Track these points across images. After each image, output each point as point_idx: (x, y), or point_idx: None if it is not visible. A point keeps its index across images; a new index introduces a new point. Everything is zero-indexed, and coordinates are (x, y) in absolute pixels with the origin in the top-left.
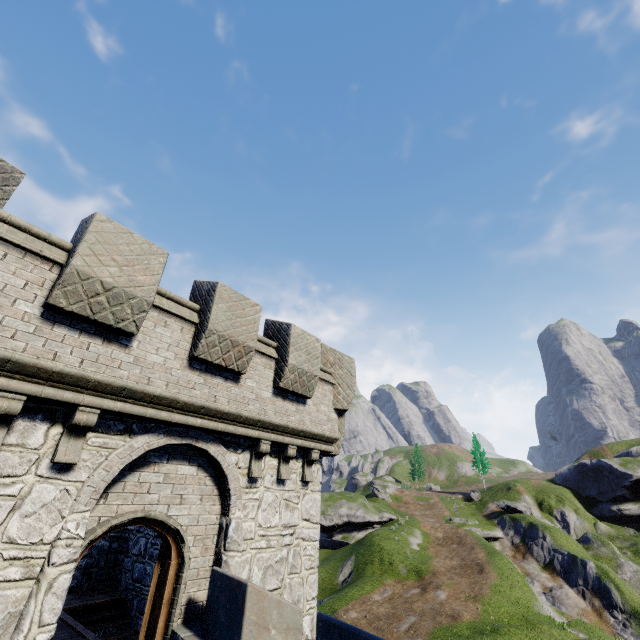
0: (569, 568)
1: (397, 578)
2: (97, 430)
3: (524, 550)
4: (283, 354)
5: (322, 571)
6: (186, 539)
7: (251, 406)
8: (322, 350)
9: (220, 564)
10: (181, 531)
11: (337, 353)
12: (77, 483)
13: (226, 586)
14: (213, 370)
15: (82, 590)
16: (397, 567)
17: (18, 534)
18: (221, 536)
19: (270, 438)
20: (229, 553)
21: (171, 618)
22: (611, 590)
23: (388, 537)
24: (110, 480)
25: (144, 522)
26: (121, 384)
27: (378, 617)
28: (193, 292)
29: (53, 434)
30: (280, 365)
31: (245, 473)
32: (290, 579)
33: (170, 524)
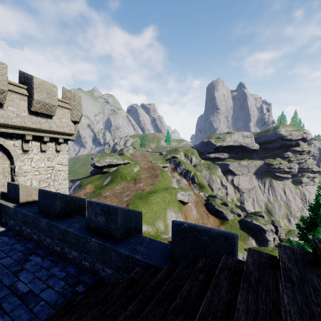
0: (186, 174)
1: (126, 181)
2: None
3: (175, 170)
4: (31, 93)
5: (97, 182)
6: None
7: (14, 120)
8: (63, 90)
9: (14, 181)
10: None
11: (72, 93)
12: None
13: (12, 186)
14: None
15: None
16: (127, 178)
17: None
18: (12, 172)
19: (31, 134)
20: (17, 177)
21: None
22: (195, 178)
23: (125, 169)
24: None
25: None
26: None
27: (117, 193)
28: None
29: None
30: (30, 99)
31: (20, 148)
32: (53, 183)
33: None
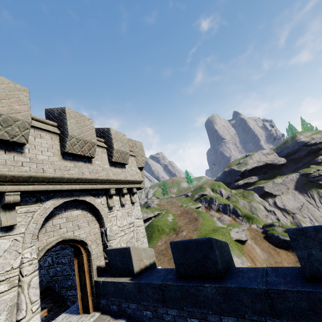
0: (224, 208)
1: (166, 234)
2: (20, 204)
3: (209, 208)
4: (110, 144)
5: None
6: (88, 243)
7: (101, 173)
8: None
9: (107, 247)
10: (84, 240)
11: (133, 141)
12: (20, 234)
13: (118, 252)
14: (76, 158)
15: None
16: (165, 230)
17: None
18: (103, 236)
19: (114, 187)
20: (110, 241)
21: (92, 277)
22: (238, 211)
23: (159, 220)
24: (39, 227)
25: (63, 243)
26: (28, 175)
27: (162, 250)
28: (47, 116)
29: None
30: (110, 150)
31: (106, 206)
32: (137, 243)
33: (77, 239)
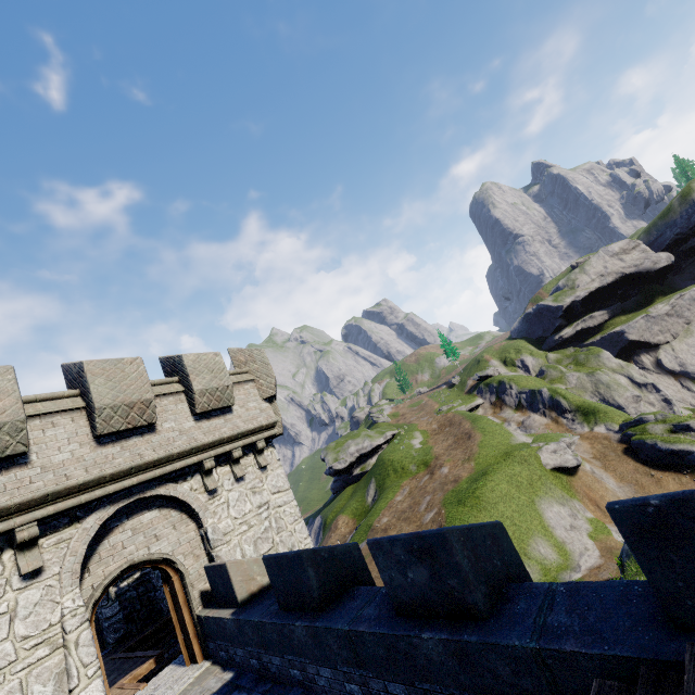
0: (532, 401)
1: (411, 476)
2: (46, 534)
3: (500, 404)
4: (187, 385)
5: (353, 503)
6: (176, 560)
7: (179, 442)
8: (231, 355)
9: (213, 559)
10: (168, 557)
11: (245, 351)
12: (54, 577)
13: (216, 572)
14: (125, 435)
15: (133, 633)
16: (408, 468)
17: (28, 631)
18: (205, 542)
19: (211, 455)
20: (216, 549)
21: (192, 610)
22: (560, 401)
23: (394, 450)
24: (81, 560)
25: (133, 568)
26: (42, 494)
27: (403, 511)
28: (66, 377)
29: (7, 558)
30: (189, 395)
31: (203, 491)
32: (280, 537)
33: (156, 558)
